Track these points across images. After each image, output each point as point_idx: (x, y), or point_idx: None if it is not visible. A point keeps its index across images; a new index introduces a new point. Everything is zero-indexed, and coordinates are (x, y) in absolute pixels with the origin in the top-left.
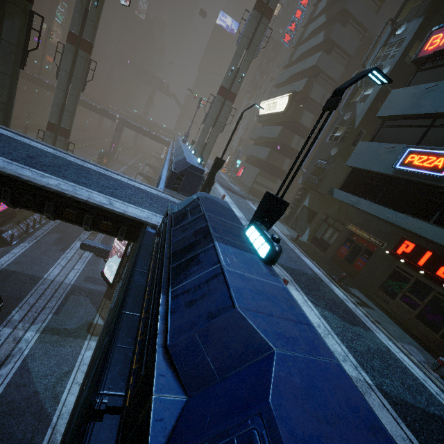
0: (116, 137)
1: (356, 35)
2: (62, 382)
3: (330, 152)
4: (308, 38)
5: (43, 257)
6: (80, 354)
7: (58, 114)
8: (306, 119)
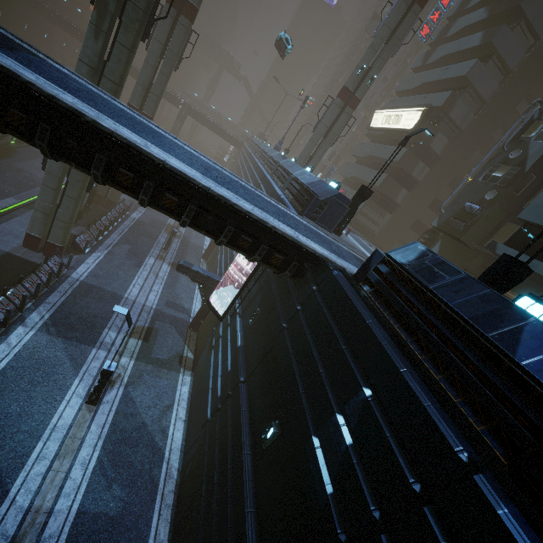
0: (175, 127)
1: (524, 43)
2: (166, 416)
3: (484, 196)
4: (455, 36)
5: (119, 271)
6: (177, 389)
7: (142, 96)
8: (438, 144)
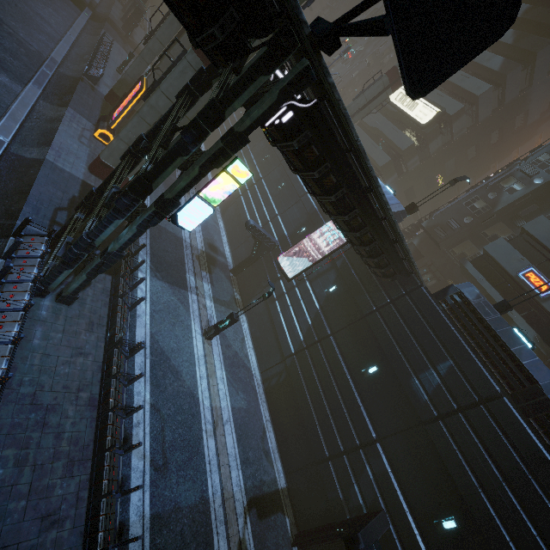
0: None
1: (522, 84)
2: (244, 346)
3: (463, 218)
4: None
5: None
6: (242, 325)
7: None
8: (435, 145)
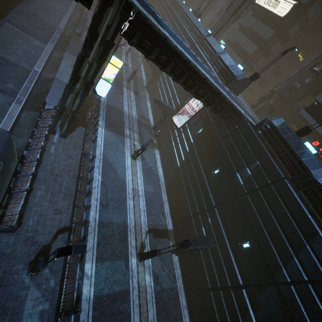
0: None
1: None
2: (156, 165)
3: (305, 80)
4: None
5: (116, 97)
6: (156, 155)
7: None
8: (293, 30)
